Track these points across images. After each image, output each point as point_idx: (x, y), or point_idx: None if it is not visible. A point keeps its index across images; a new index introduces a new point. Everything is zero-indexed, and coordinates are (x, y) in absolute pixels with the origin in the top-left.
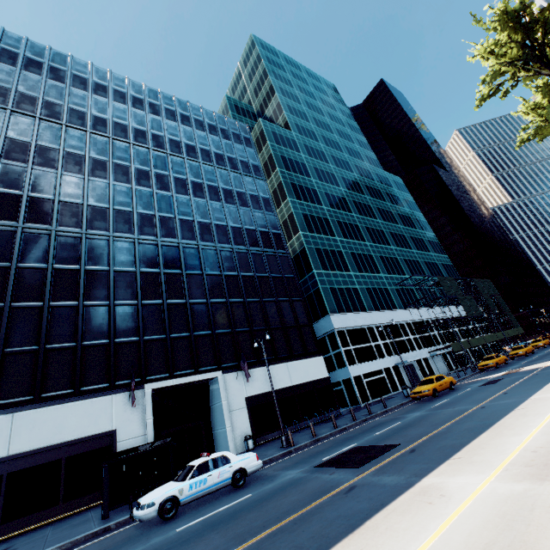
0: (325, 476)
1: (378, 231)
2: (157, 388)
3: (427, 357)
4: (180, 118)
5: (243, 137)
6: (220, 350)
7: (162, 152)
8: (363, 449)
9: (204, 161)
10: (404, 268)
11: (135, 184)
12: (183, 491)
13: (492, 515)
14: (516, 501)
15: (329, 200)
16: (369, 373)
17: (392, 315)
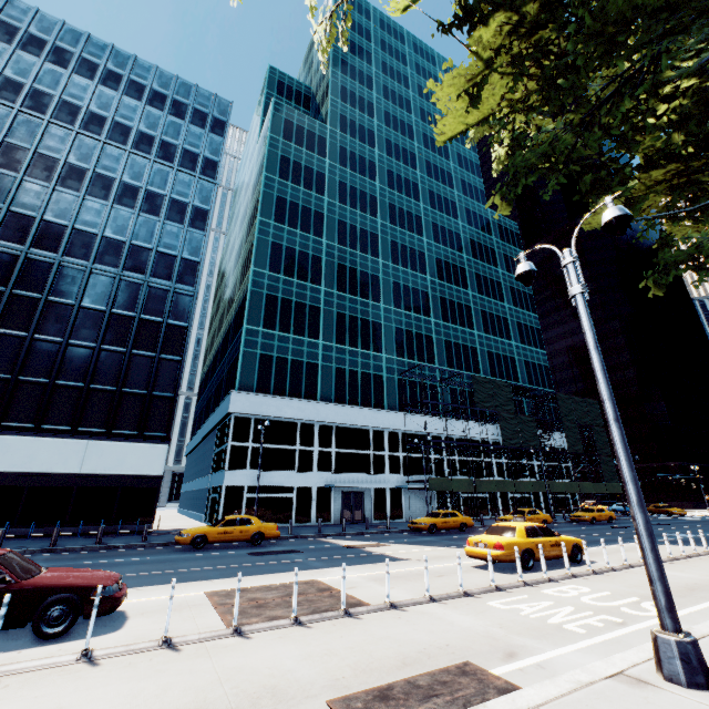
0: None
1: (417, 292)
2: None
3: (402, 487)
4: (103, 75)
5: (213, 119)
6: None
7: (37, 117)
8: None
9: (111, 140)
10: (437, 353)
11: None
12: None
13: None
14: None
15: (341, 232)
16: (263, 487)
17: (363, 415)
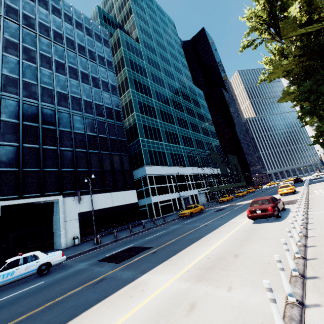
0: (96, 269)
1: (183, 120)
2: (7, 205)
3: (197, 193)
4: (51, 8)
5: (103, 38)
6: (63, 182)
7: (32, 31)
8: (132, 249)
9: (68, 47)
10: (194, 144)
11: (2, 50)
12: None
13: (155, 310)
14: (175, 298)
15: (157, 96)
16: (163, 201)
17: (182, 170)
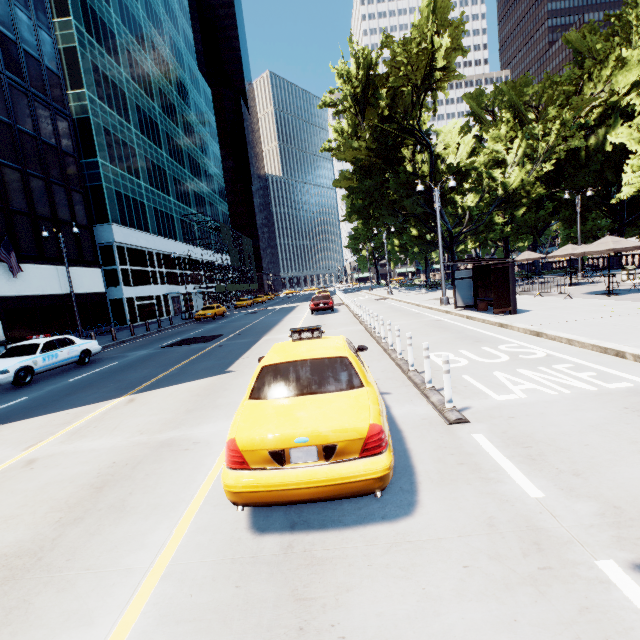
0: (185, 347)
1: (178, 145)
2: None
3: (192, 292)
4: None
5: None
6: None
7: None
8: (196, 338)
9: None
10: (192, 201)
11: None
12: (37, 362)
13: None
14: None
15: (131, 65)
16: (142, 297)
17: (173, 246)
